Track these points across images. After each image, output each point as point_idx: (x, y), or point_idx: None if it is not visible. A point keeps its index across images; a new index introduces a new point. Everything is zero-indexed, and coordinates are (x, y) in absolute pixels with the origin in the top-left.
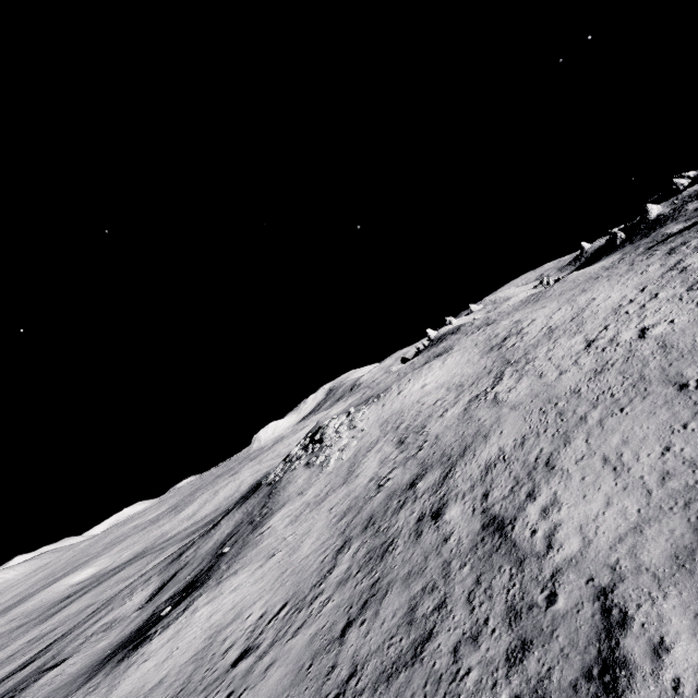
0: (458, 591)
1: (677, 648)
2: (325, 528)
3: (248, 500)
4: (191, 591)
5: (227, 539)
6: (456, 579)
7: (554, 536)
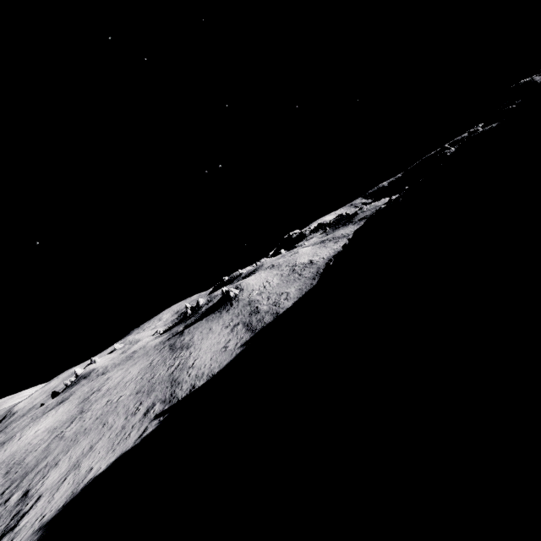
0: (1, 520)
1: (43, 500)
2: None
3: None
4: None
5: None
6: (3, 517)
7: (40, 488)
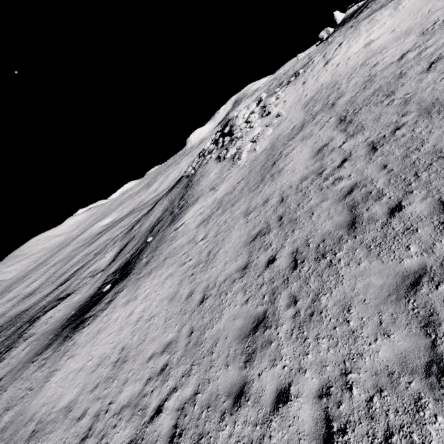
0: None
1: None
2: (242, 243)
3: (173, 189)
4: (124, 274)
5: (155, 224)
6: None
7: None
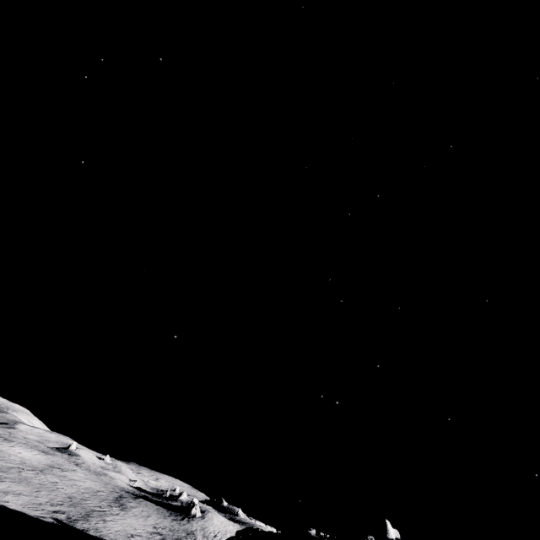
0: None
1: None
2: None
3: None
4: None
5: None
6: None
7: None
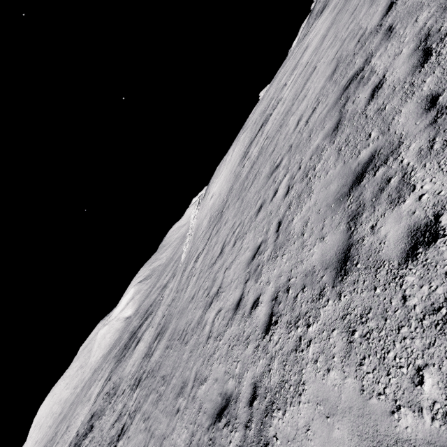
0: None
1: None
2: (154, 330)
3: None
4: None
5: None
6: None
7: None
